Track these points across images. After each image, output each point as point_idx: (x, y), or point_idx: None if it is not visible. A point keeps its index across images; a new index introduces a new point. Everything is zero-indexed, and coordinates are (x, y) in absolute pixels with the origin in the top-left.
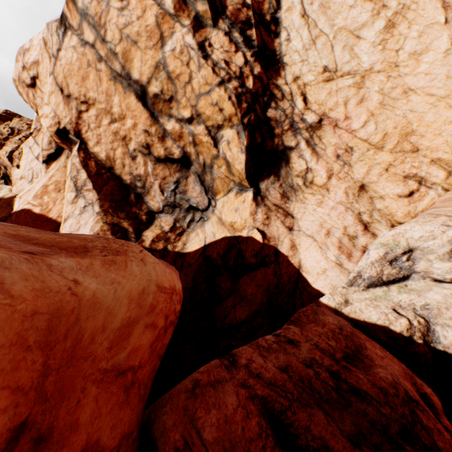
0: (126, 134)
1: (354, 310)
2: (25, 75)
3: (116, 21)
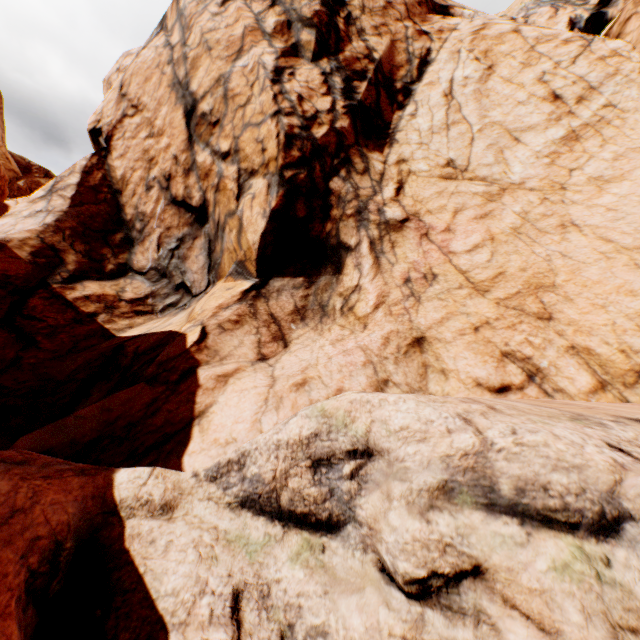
0: (156, 156)
1: (157, 537)
2: (115, 77)
3: (204, 25)
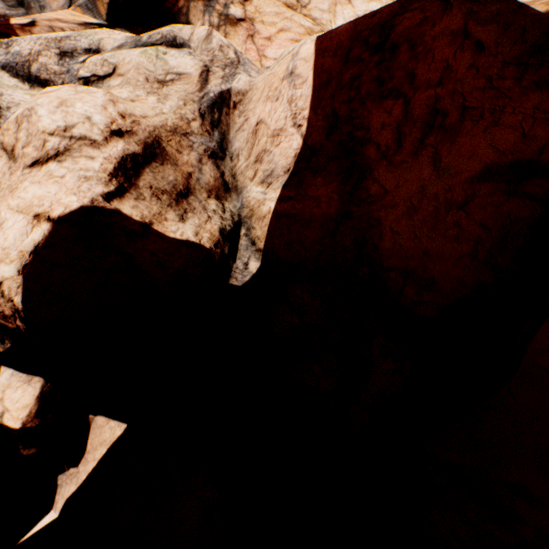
0: None
1: None
2: None
3: None
